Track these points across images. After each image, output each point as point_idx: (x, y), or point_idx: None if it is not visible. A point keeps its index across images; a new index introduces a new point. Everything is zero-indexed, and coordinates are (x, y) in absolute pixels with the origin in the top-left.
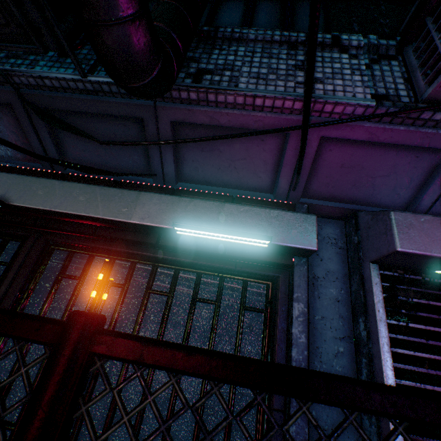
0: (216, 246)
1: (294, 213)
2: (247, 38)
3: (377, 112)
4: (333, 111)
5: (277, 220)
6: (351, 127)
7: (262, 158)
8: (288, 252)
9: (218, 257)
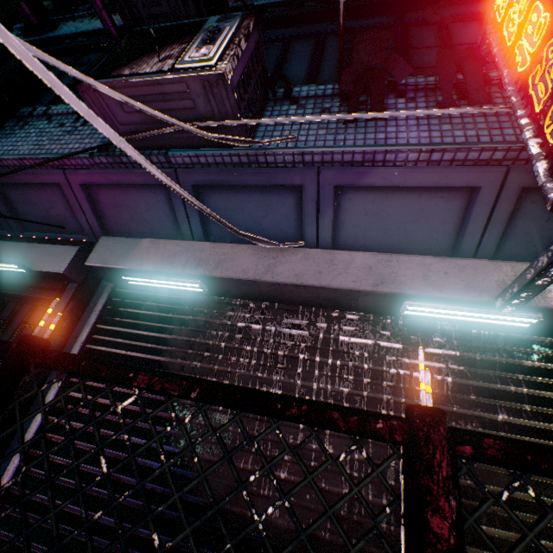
0: (17, 278)
1: (65, 246)
2: (52, 114)
3: (97, 161)
4: (73, 164)
5: (50, 252)
6: (91, 174)
7: (63, 206)
8: (60, 278)
9: (22, 287)
